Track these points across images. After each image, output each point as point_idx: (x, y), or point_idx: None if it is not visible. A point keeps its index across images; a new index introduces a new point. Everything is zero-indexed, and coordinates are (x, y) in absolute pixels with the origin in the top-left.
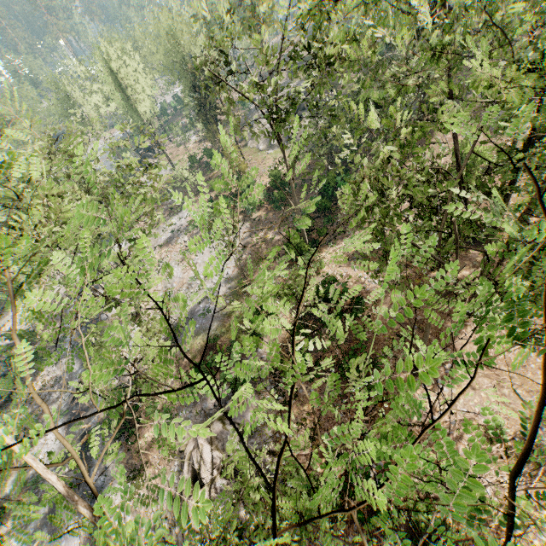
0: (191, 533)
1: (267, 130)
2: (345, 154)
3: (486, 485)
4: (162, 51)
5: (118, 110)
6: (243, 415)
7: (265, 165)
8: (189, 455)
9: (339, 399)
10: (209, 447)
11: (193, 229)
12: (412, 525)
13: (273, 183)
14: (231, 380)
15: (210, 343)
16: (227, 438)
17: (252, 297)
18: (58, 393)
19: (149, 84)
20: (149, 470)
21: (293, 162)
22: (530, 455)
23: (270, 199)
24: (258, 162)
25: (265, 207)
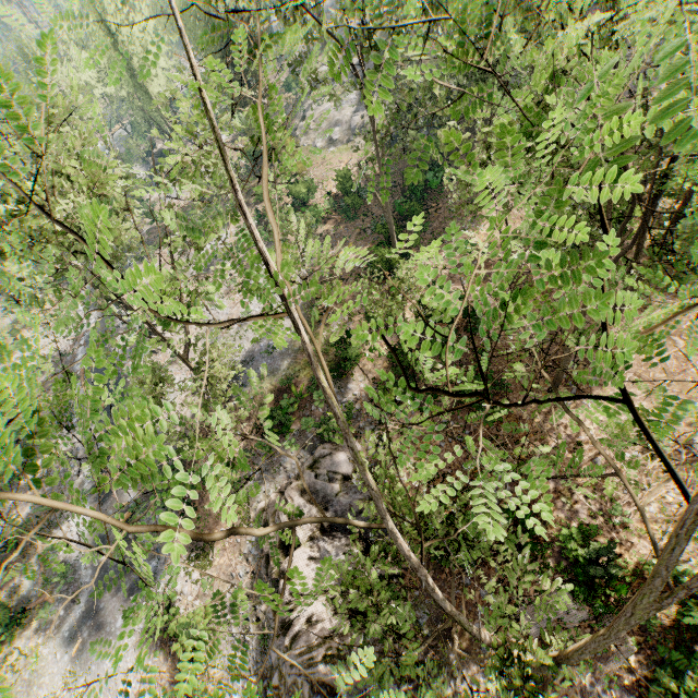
0: (293, 597)
1: (358, 82)
2: (451, 124)
3: (649, 503)
4: (179, 4)
5: (120, 91)
6: (339, 462)
7: (327, 167)
8: (274, 517)
9: (460, 431)
10: (301, 500)
11: (237, 252)
12: (565, 556)
13: (342, 186)
14: (317, 425)
15: (281, 386)
16: (322, 489)
17: (333, 325)
18: (77, 469)
19: (164, 51)
20: (217, 546)
21: (383, 139)
22: (697, 465)
23: (339, 208)
24: (316, 164)
25: (333, 219)
